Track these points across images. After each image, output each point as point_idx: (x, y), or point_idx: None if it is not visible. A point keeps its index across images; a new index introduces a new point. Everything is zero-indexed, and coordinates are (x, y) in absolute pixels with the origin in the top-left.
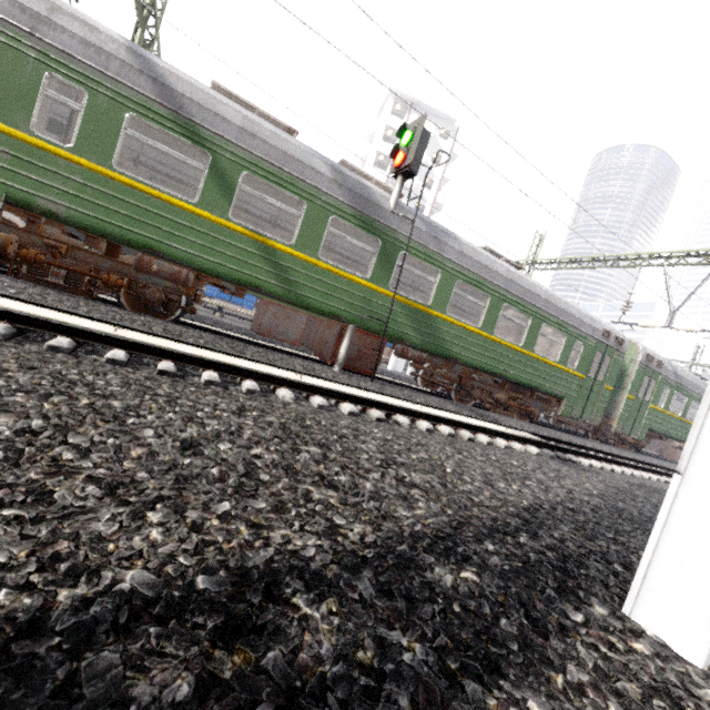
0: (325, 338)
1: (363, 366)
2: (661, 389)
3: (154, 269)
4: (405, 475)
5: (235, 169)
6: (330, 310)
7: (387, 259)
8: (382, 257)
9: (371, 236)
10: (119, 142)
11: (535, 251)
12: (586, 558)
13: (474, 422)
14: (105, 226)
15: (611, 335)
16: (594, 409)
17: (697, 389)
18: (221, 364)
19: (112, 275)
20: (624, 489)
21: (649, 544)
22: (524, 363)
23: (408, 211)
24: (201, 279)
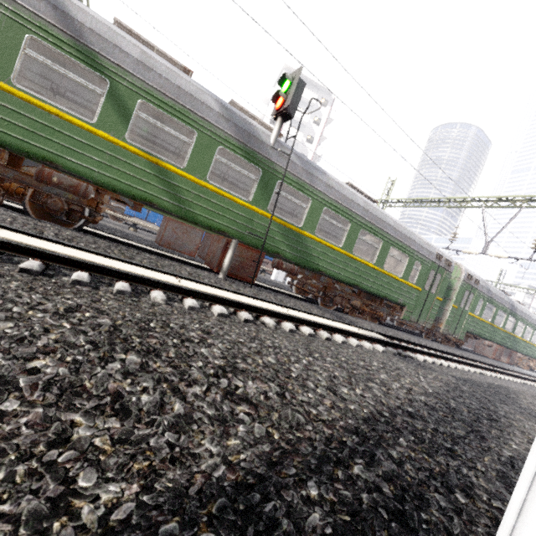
0: (214, 250)
1: (244, 275)
2: (477, 301)
3: (54, 180)
4: (239, 385)
5: (132, 96)
6: (216, 225)
7: (267, 186)
8: (262, 184)
9: (253, 166)
10: (18, 60)
11: (387, 193)
12: (426, 487)
13: (332, 323)
14: (3, 137)
15: (442, 258)
16: (427, 315)
17: (502, 302)
18: (94, 265)
19: (13, 184)
20: (453, 385)
21: (512, 503)
22: (375, 277)
23: (286, 147)
24: (100, 192)
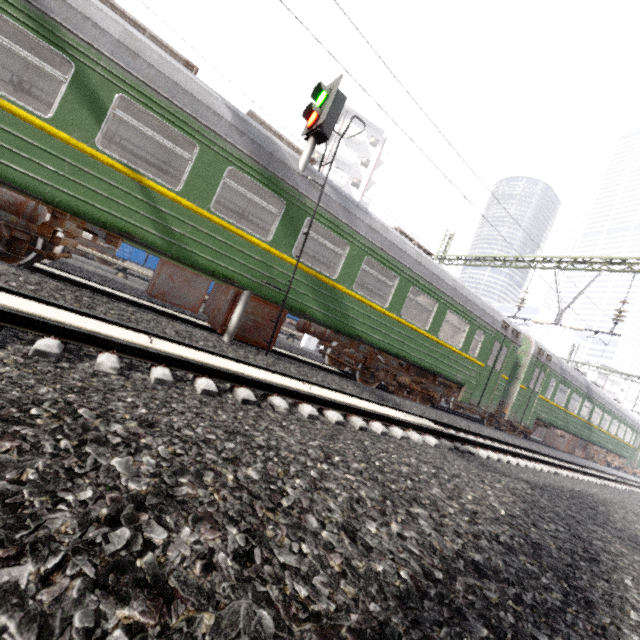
0: (220, 305)
1: (258, 338)
2: (549, 381)
3: None
4: (156, 541)
5: (108, 88)
6: (221, 271)
7: (292, 223)
8: (286, 221)
9: (275, 196)
10: None
11: (445, 248)
12: None
13: (371, 406)
14: None
15: (509, 327)
16: (490, 397)
17: (577, 383)
18: (4, 311)
19: None
20: (529, 499)
21: None
22: (428, 347)
23: (319, 176)
24: (57, 216)
